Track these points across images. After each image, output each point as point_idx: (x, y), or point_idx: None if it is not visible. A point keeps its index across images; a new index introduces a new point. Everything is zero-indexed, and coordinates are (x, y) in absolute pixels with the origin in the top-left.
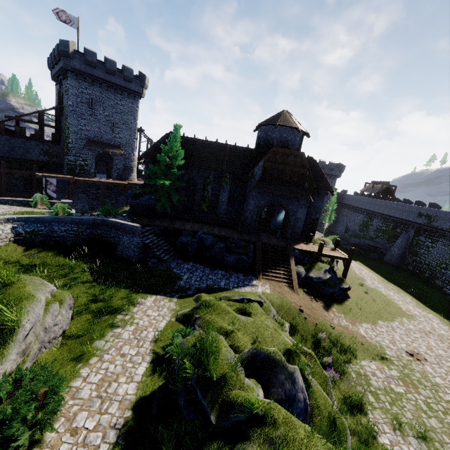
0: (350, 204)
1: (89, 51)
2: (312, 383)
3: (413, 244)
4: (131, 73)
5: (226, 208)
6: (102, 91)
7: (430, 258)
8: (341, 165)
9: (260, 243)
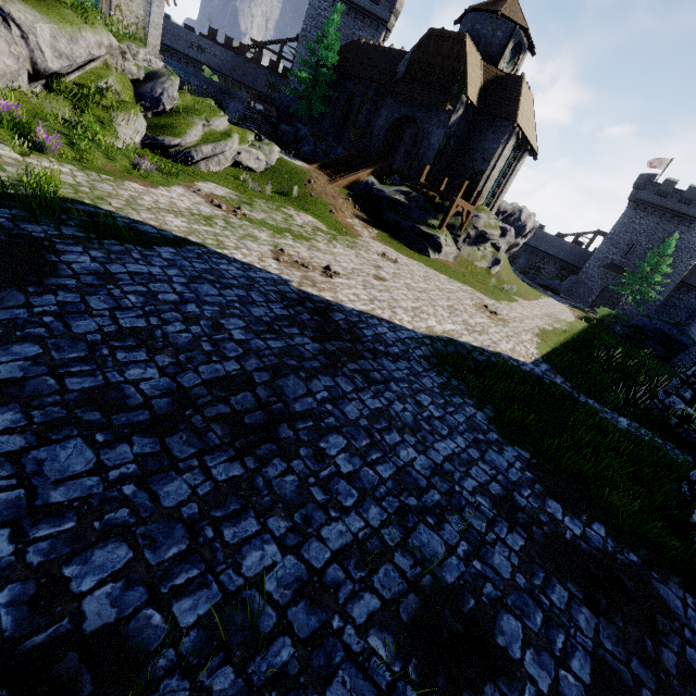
0: None
1: None
2: (193, 121)
3: None
4: None
5: None
6: (341, 16)
7: None
8: None
9: (354, 151)
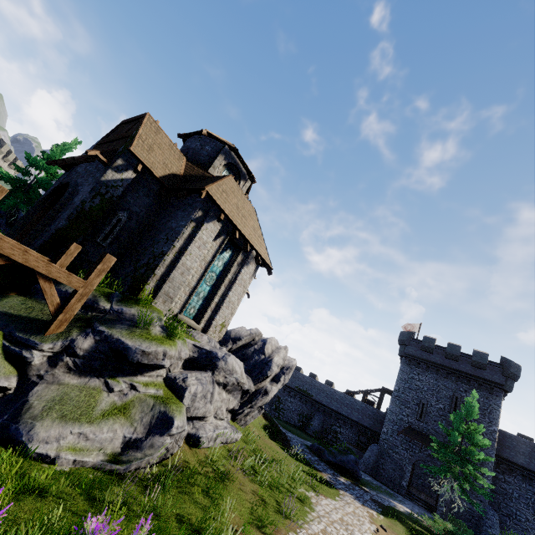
0: None
1: None
2: None
3: None
4: None
5: None
6: None
7: None
8: (505, 361)
9: None
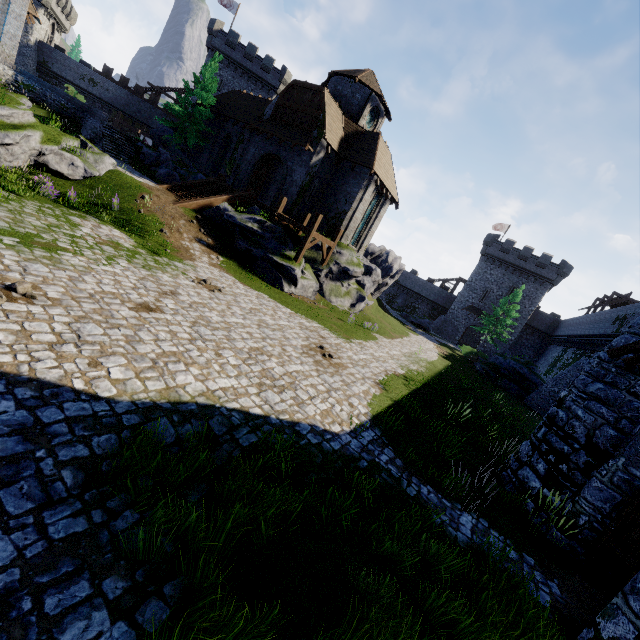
0: (557, 334)
1: (233, 32)
2: None
3: None
4: (270, 63)
5: None
6: (235, 77)
7: None
8: (563, 263)
9: (215, 179)
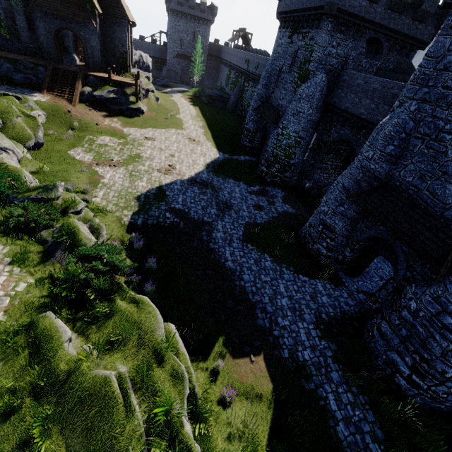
0: (223, 58)
1: None
2: (17, 122)
3: (242, 90)
4: None
5: (30, 36)
6: None
7: (246, 100)
8: (213, 6)
9: (51, 67)
